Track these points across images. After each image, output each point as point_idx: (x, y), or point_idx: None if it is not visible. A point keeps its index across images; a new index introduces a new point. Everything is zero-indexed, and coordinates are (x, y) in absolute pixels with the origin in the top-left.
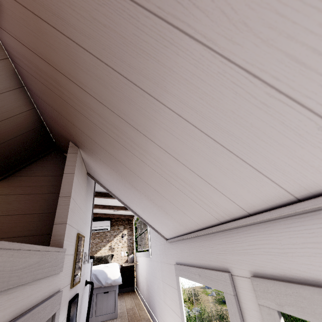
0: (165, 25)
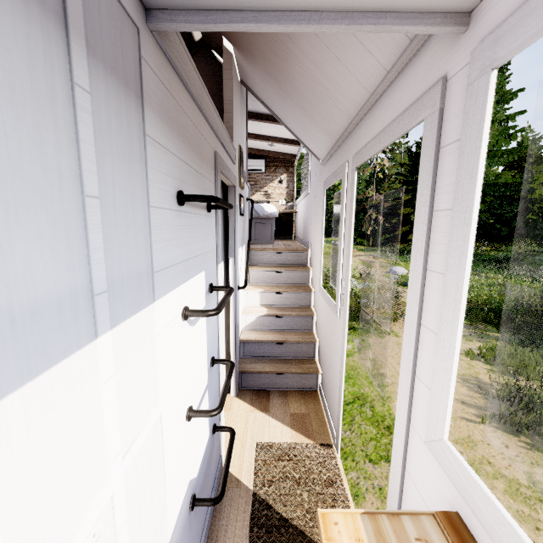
0: None
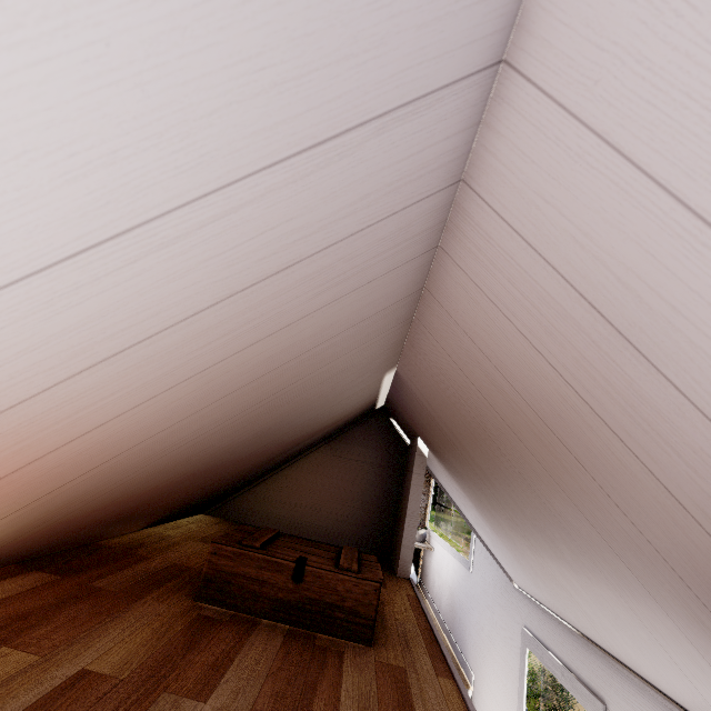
0: (605, 578)
